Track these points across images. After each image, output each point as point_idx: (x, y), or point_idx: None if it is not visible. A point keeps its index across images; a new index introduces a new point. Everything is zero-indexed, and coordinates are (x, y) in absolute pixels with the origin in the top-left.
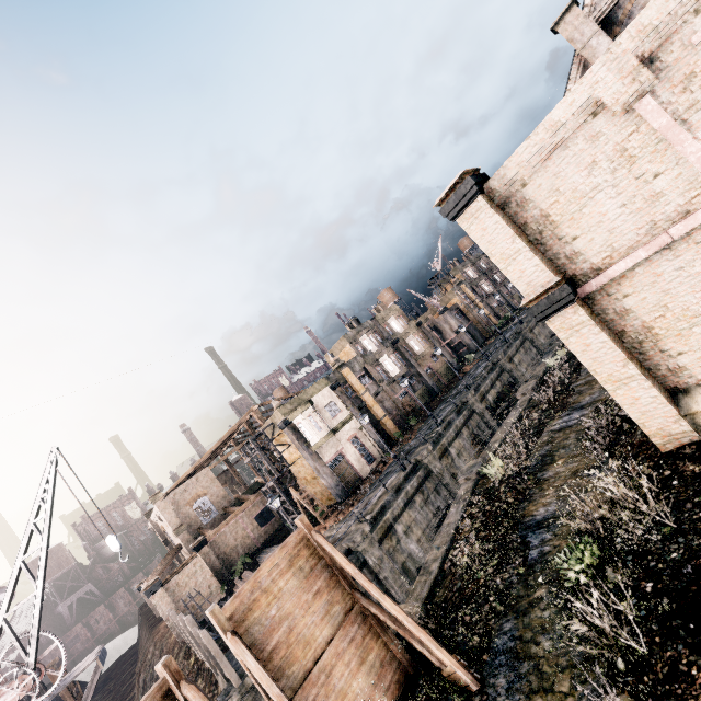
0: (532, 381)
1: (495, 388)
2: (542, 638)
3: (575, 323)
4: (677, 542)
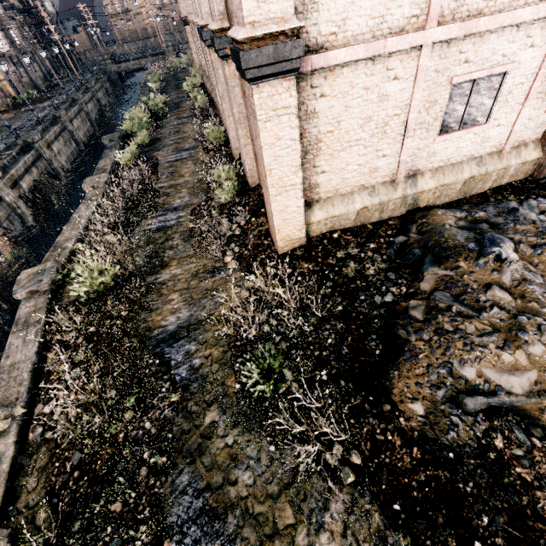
0: (104, 174)
1: (31, 174)
2: (238, 472)
3: (282, 105)
4: (327, 329)
